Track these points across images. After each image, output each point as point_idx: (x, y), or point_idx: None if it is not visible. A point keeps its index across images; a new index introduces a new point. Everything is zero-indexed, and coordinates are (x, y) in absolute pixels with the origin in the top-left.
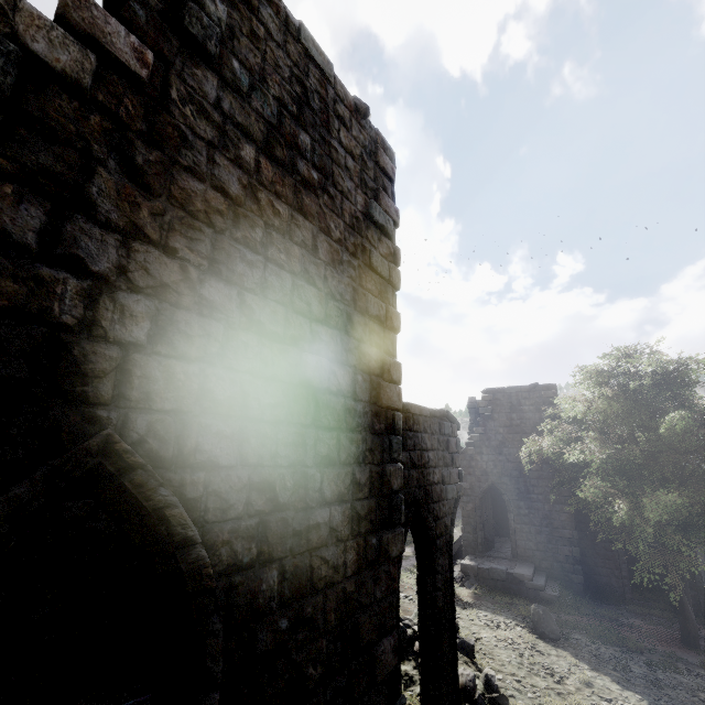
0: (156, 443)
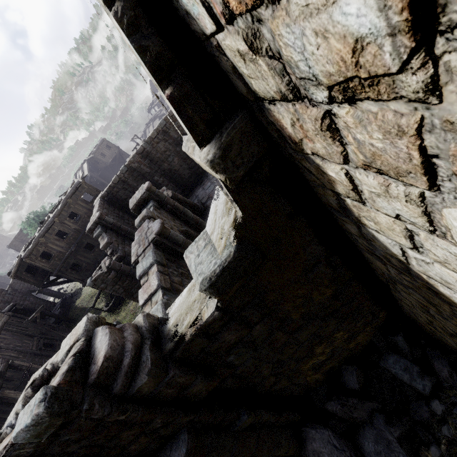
0: None
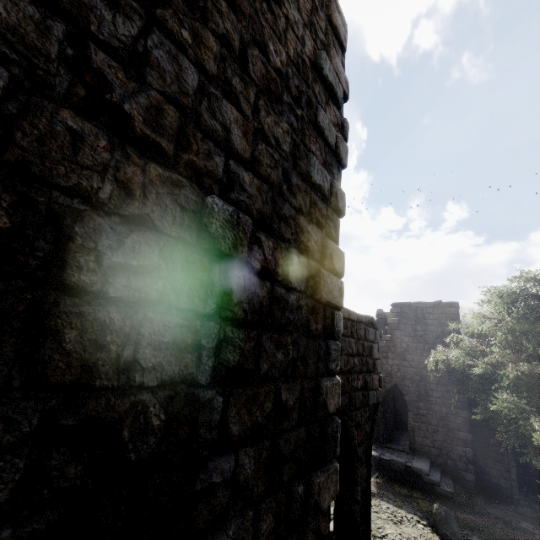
0: None
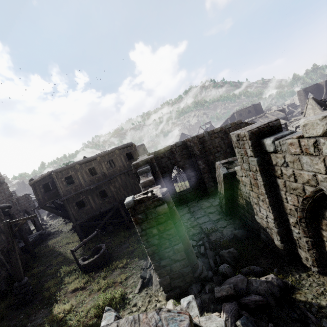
0: None
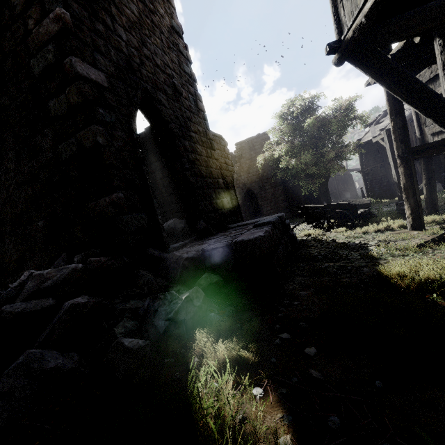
0: (153, 94)
